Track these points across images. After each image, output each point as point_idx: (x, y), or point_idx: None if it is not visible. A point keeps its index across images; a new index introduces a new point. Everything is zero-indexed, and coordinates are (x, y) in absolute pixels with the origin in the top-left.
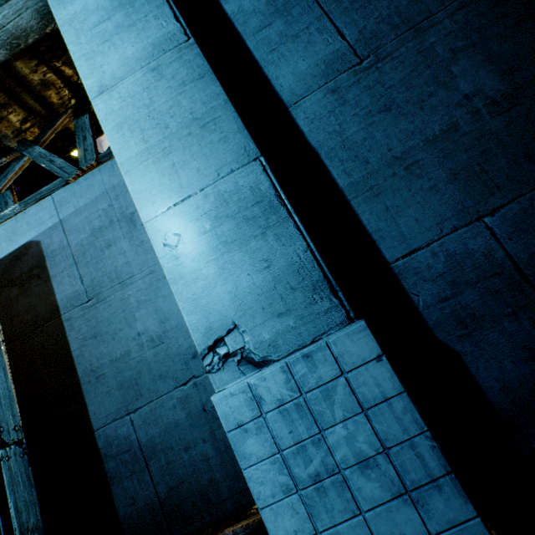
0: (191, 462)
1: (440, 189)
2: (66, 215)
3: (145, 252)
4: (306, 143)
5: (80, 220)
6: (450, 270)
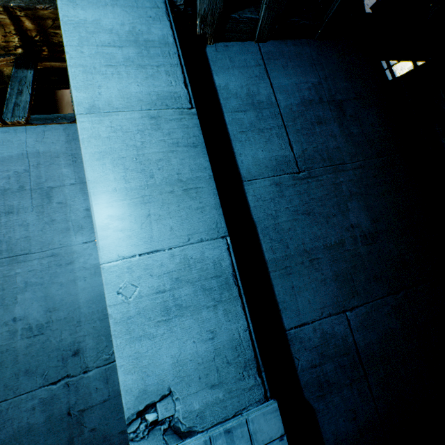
0: None
1: (327, 283)
2: None
3: (52, 232)
4: (249, 215)
5: None
6: (321, 344)
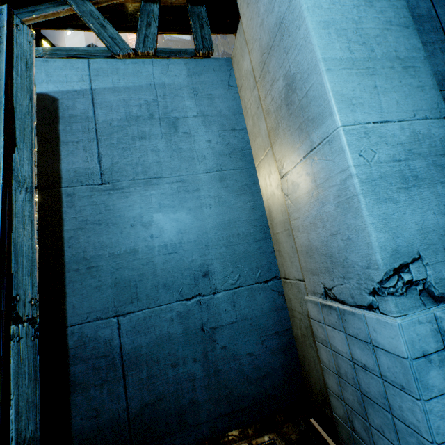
0: (175, 380)
1: None
2: (100, 86)
3: (179, 160)
4: None
5: (116, 99)
6: None
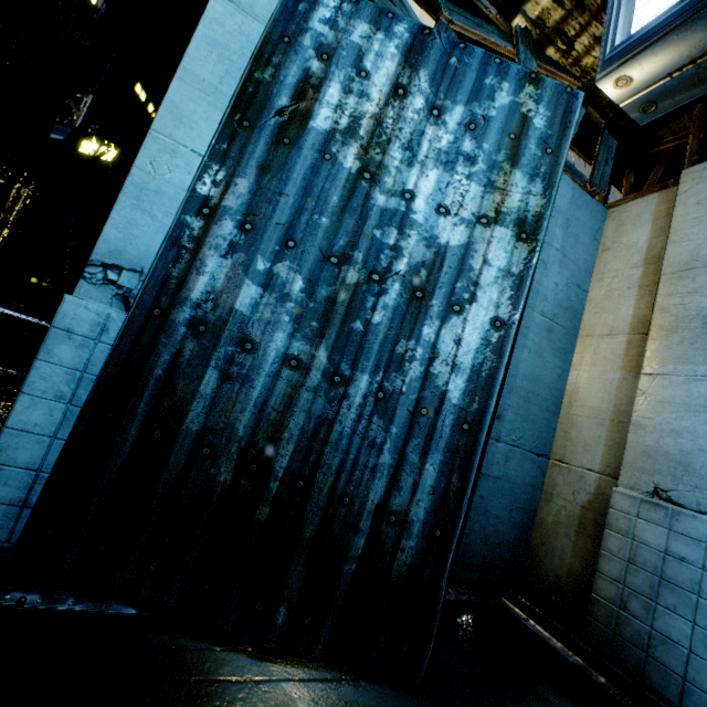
0: None
1: None
2: None
3: None
4: None
5: None
6: None
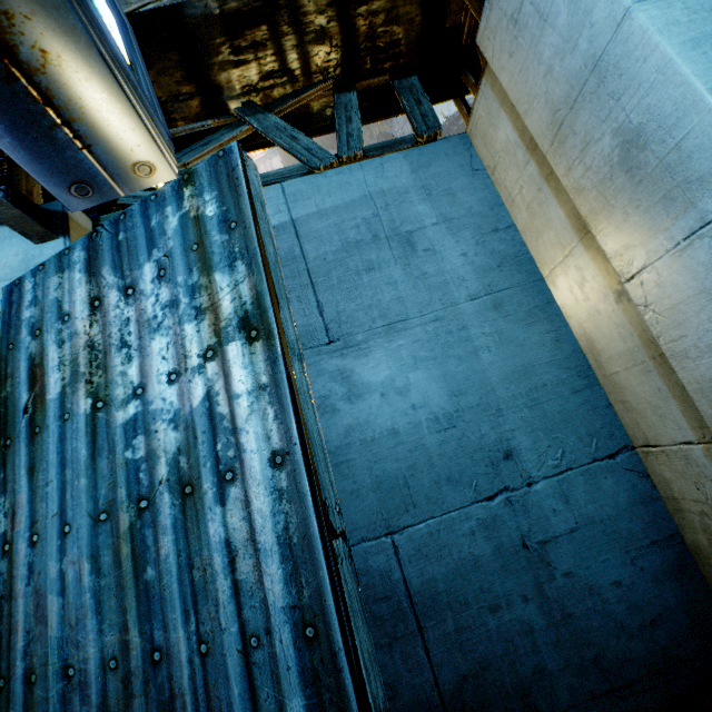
0: (500, 634)
1: None
2: (302, 214)
3: (427, 289)
4: None
5: (325, 225)
6: None
